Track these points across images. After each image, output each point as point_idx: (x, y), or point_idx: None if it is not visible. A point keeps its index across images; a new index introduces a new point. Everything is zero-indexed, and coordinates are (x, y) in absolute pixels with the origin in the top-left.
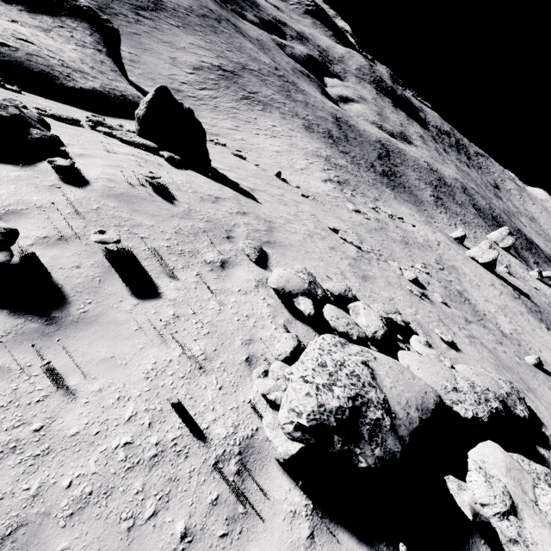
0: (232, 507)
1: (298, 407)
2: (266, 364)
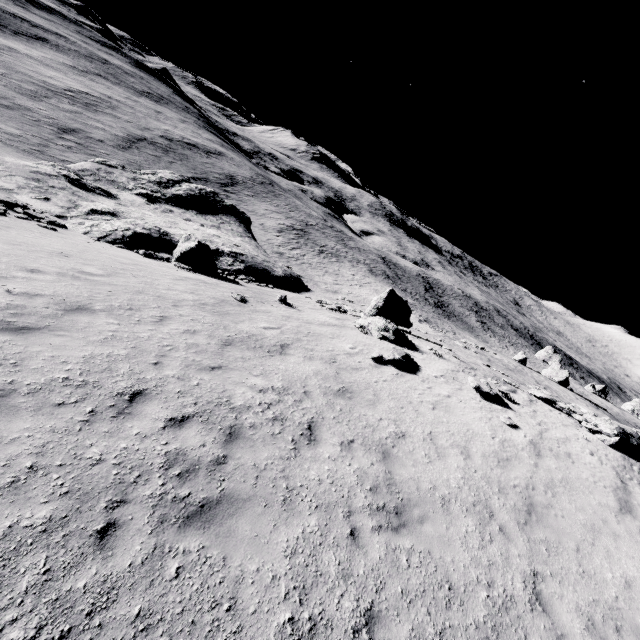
0: (609, 455)
1: (611, 428)
2: (576, 424)
